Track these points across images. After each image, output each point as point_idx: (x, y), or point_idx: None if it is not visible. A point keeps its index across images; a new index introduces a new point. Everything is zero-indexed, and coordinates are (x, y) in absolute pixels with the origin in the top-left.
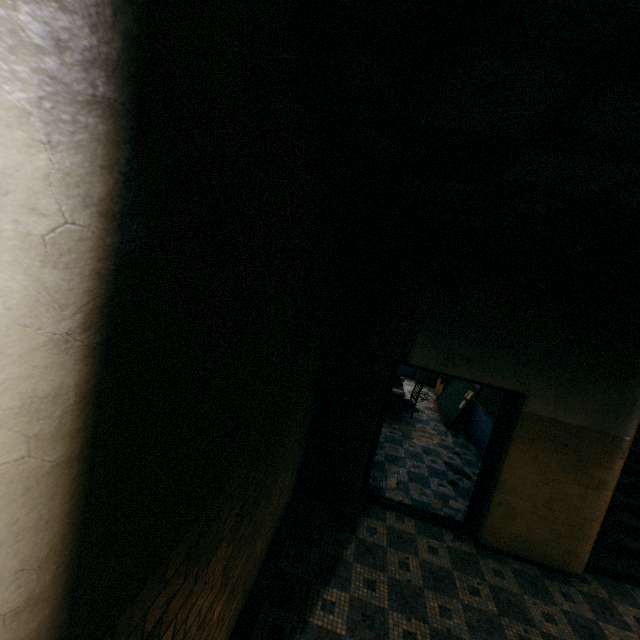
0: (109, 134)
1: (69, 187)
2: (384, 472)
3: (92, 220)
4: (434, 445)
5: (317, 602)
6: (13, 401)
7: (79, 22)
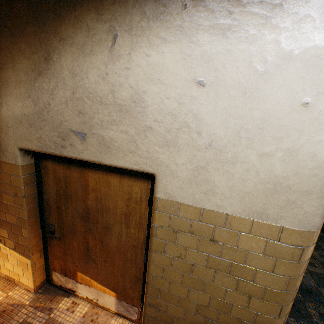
0: None
1: None
2: None
3: None
4: None
5: None
6: None
7: None
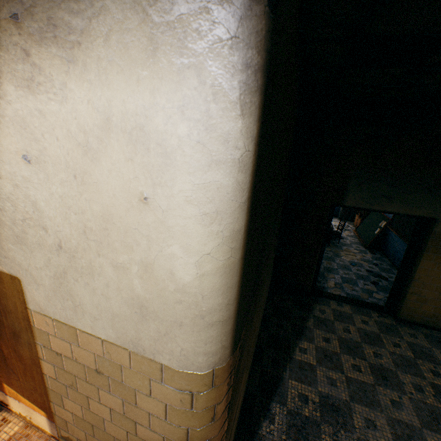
0: (259, 103)
1: (248, 134)
2: (324, 278)
3: (252, 147)
4: (357, 260)
5: (296, 348)
6: (228, 233)
7: (254, 52)
